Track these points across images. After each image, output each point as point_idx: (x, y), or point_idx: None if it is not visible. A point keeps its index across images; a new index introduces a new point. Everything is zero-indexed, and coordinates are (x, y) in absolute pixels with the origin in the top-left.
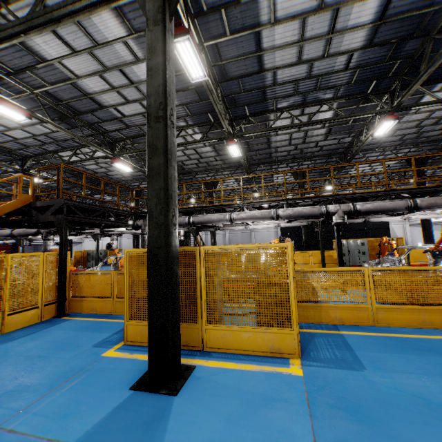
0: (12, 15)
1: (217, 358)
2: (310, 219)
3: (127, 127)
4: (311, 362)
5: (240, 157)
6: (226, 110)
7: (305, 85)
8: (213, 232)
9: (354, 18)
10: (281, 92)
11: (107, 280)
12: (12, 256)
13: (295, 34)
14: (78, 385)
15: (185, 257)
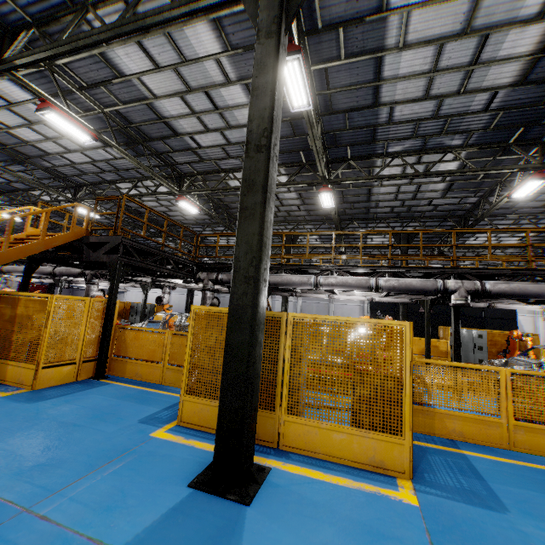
0: (98, 21)
1: (298, 462)
2: (415, 295)
3: (201, 160)
4: (427, 487)
5: (332, 208)
6: (323, 149)
7: (428, 127)
8: (286, 298)
9: (507, 47)
10: (396, 133)
11: (159, 340)
12: (56, 297)
13: (427, 63)
14: (123, 469)
15: (267, 323)
